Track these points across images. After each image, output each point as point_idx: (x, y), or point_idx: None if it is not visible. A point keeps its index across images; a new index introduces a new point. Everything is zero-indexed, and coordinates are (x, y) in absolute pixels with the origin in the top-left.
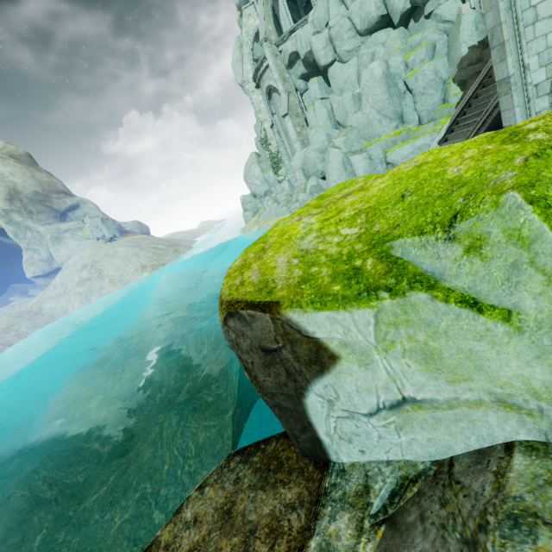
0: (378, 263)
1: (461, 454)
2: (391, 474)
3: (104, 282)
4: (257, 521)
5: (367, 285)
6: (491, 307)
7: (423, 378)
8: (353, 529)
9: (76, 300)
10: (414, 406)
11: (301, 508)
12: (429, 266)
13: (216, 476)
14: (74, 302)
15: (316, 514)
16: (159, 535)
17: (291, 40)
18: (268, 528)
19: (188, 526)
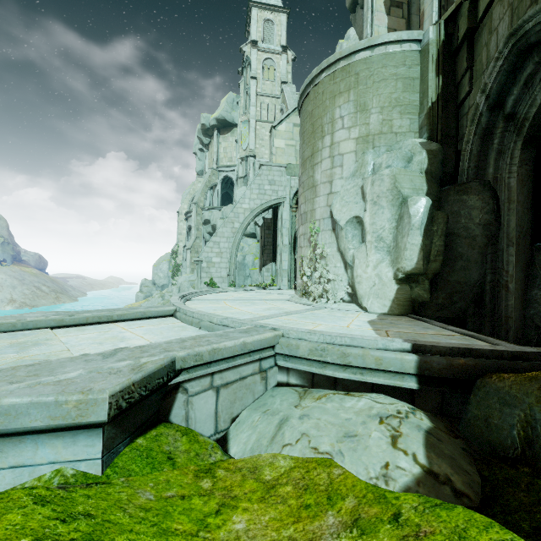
0: None
1: None
2: None
3: None
4: None
5: None
6: None
7: None
8: None
9: None
10: None
11: None
12: None
13: None
14: None
15: None
16: None
17: (208, 213)
18: None
19: None
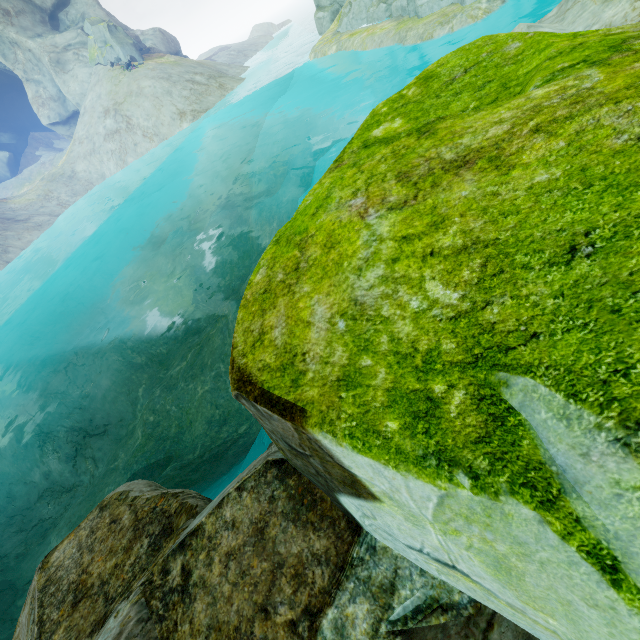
0: (471, 410)
1: (506, 620)
2: (421, 589)
3: (137, 136)
4: (285, 556)
5: (442, 447)
6: (638, 593)
7: (487, 576)
8: (369, 625)
9: (110, 161)
10: (465, 577)
11: (326, 566)
12: (563, 456)
13: (254, 483)
14: (109, 164)
15: (338, 582)
16: (204, 522)
17: None
18: (294, 570)
19: (227, 527)
